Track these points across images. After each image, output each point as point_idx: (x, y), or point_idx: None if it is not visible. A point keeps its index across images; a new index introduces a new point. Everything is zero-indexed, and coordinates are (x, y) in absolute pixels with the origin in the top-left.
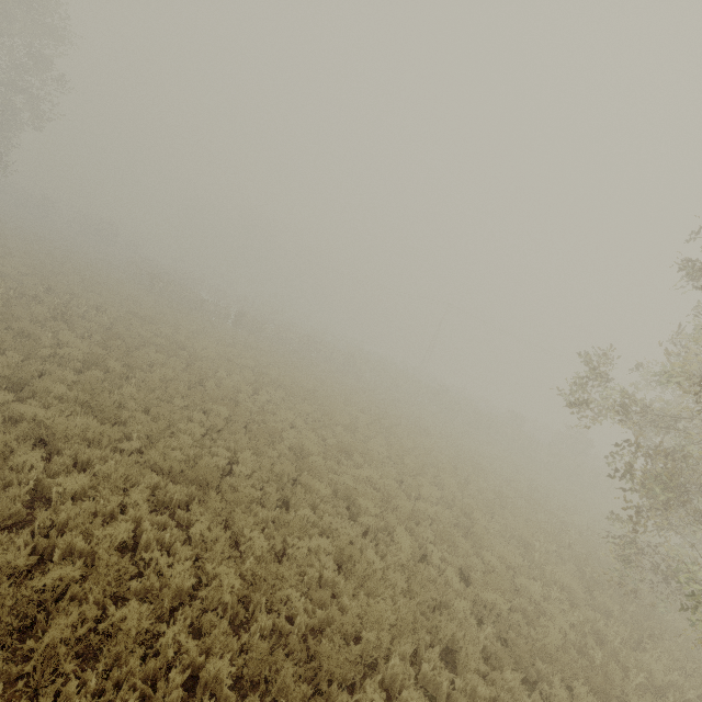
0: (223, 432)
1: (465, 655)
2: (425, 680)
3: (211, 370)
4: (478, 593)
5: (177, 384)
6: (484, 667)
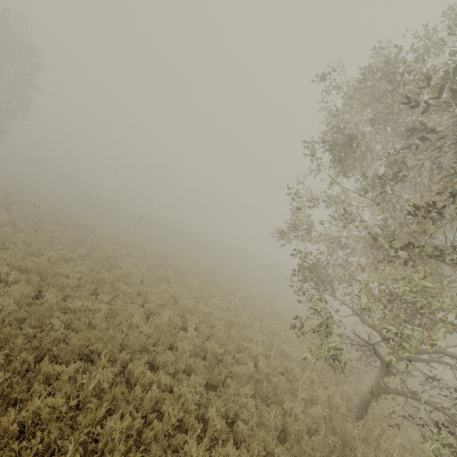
0: (77, 261)
1: (164, 363)
2: (129, 374)
3: (97, 239)
4: (204, 343)
5: (64, 240)
6: (173, 370)
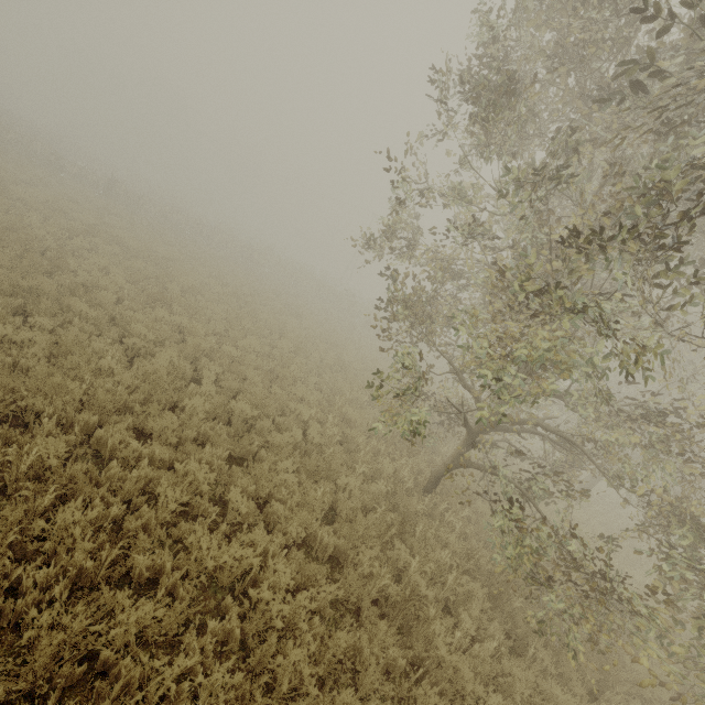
0: None
1: (159, 430)
2: (99, 444)
3: (18, 211)
4: (228, 402)
5: None
6: (176, 439)
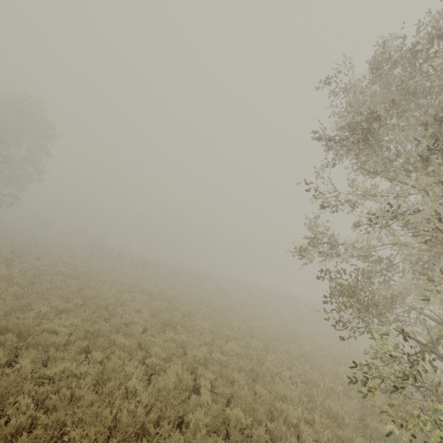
0: (71, 313)
1: None
2: None
3: (99, 286)
4: (224, 411)
5: (61, 291)
6: None
